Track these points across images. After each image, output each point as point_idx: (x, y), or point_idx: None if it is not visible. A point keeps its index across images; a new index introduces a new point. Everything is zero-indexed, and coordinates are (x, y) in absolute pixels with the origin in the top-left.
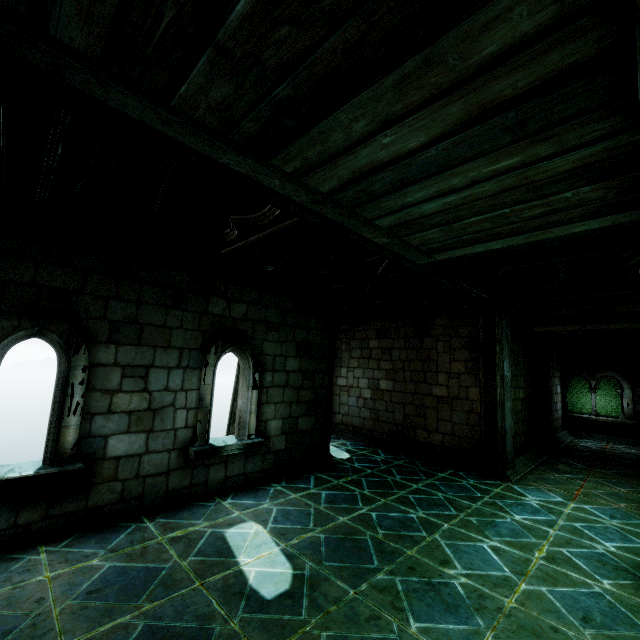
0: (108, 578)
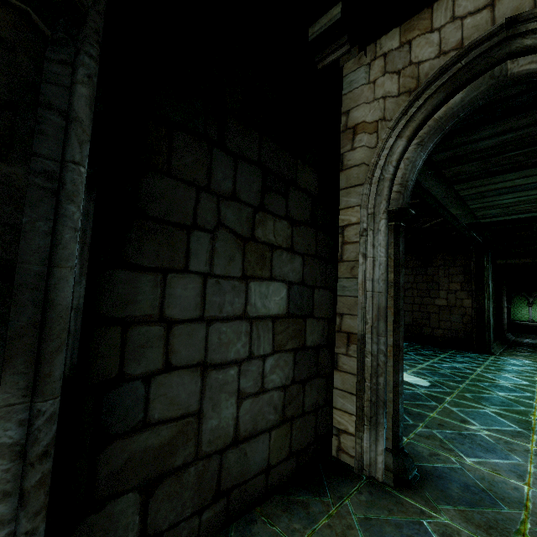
0: None
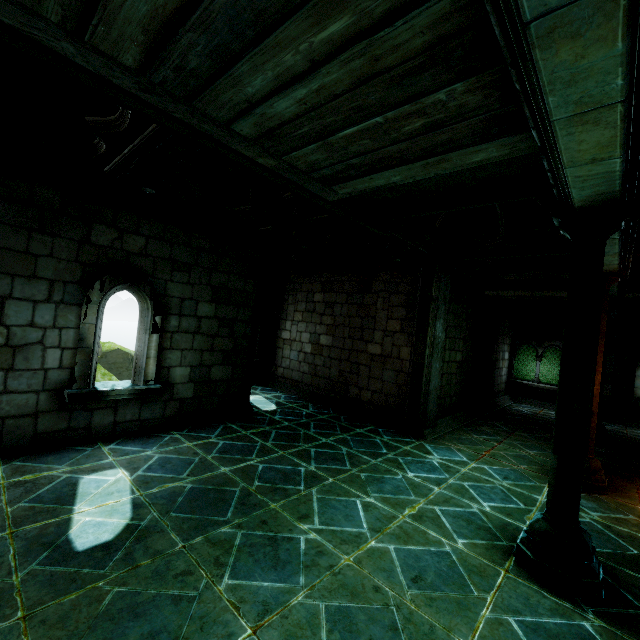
0: None
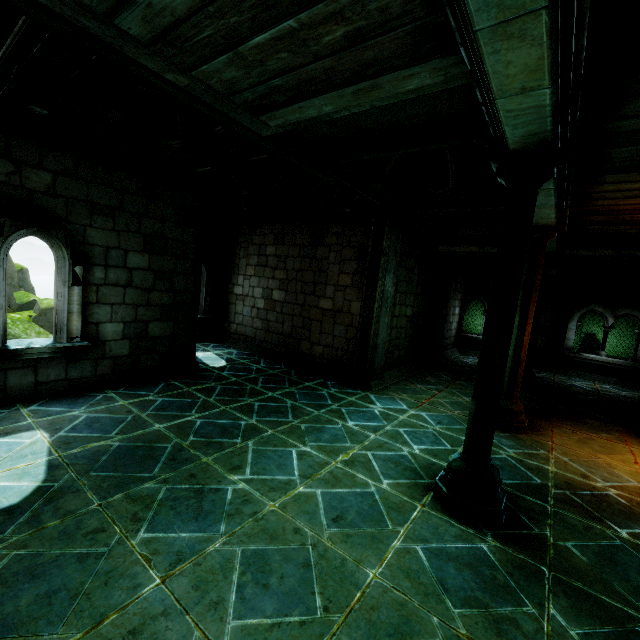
0: None
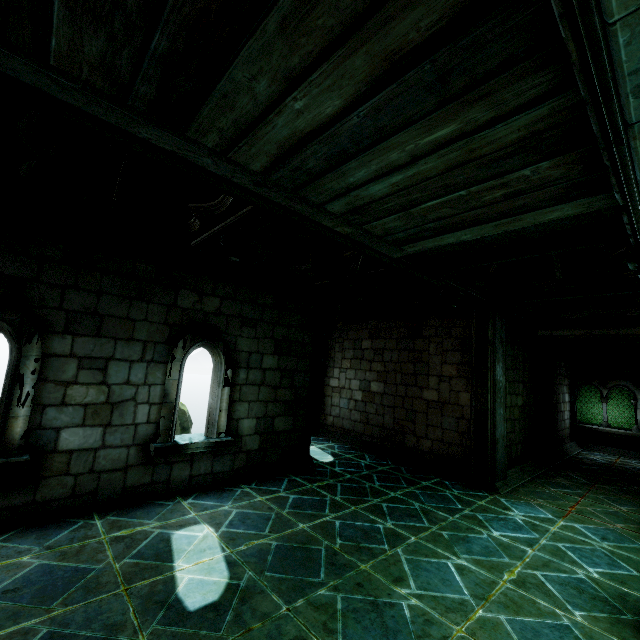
0: (31, 577)
